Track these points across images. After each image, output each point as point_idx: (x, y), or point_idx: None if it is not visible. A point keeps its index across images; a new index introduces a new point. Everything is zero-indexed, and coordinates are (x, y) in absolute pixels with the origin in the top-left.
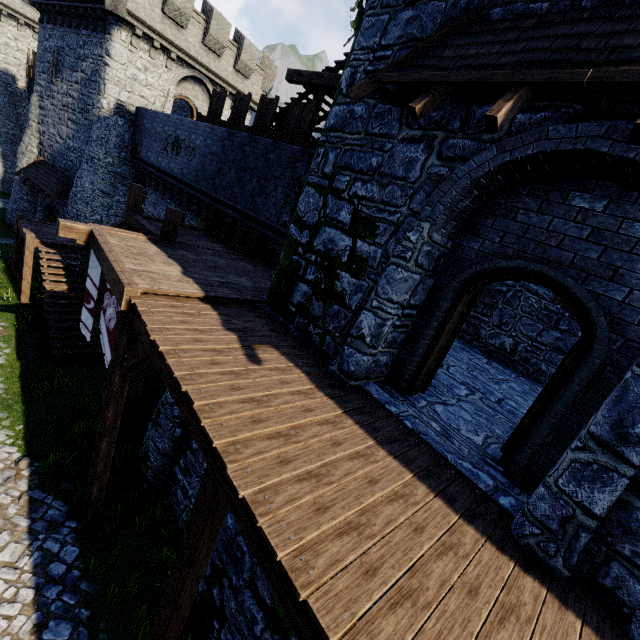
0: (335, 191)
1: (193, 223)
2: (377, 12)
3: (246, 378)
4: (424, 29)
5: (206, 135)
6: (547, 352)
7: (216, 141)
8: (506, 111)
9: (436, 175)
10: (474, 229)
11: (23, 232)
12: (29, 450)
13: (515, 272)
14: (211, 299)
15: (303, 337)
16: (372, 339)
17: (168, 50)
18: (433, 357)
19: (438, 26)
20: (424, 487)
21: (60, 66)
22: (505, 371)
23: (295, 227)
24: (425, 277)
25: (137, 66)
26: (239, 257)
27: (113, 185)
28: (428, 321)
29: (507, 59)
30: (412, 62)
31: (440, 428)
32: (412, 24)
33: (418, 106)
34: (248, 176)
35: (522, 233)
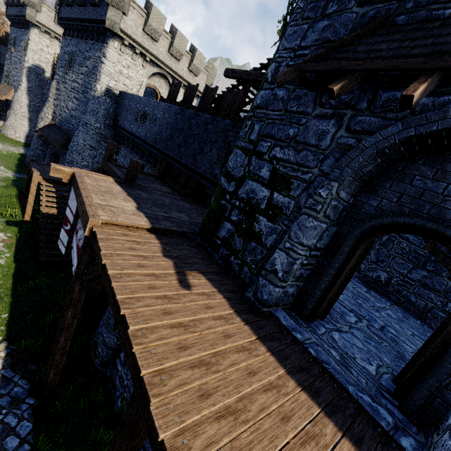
0: (258, 153)
1: (150, 171)
2: (298, 23)
3: (177, 302)
4: (337, 33)
5: (165, 111)
6: (416, 287)
7: (171, 115)
8: (421, 91)
9: (344, 144)
10: (373, 189)
11: (32, 171)
12: (8, 335)
13: (411, 228)
14: (156, 230)
15: (225, 265)
16: (283, 274)
17: (145, 55)
18: (333, 292)
19: (349, 31)
20: (332, 425)
21: (73, 63)
22: (381, 299)
23: (224, 179)
24: (330, 226)
25: (123, 64)
26: (180, 197)
27: (98, 142)
28: (330, 262)
29: (417, 51)
30: (329, 56)
31: (339, 356)
32: (327, 30)
33: (336, 88)
34: (192, 140)
35: (418, 195)
